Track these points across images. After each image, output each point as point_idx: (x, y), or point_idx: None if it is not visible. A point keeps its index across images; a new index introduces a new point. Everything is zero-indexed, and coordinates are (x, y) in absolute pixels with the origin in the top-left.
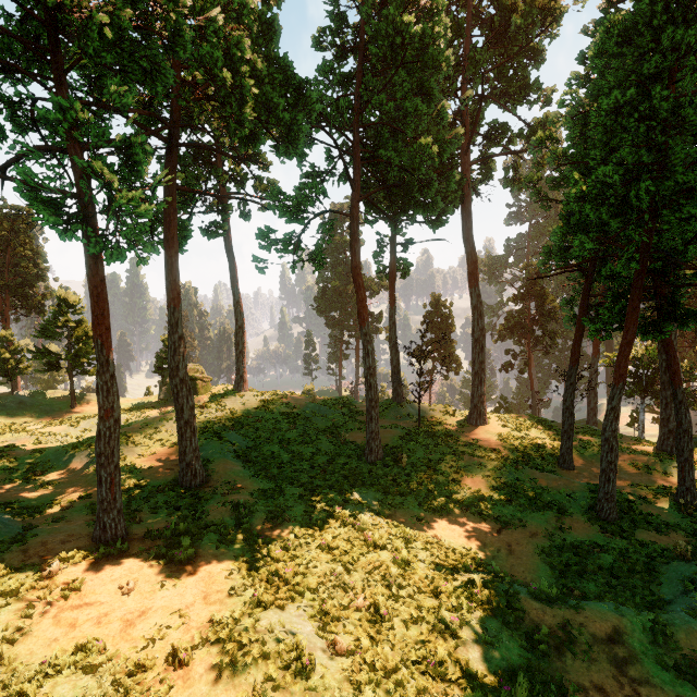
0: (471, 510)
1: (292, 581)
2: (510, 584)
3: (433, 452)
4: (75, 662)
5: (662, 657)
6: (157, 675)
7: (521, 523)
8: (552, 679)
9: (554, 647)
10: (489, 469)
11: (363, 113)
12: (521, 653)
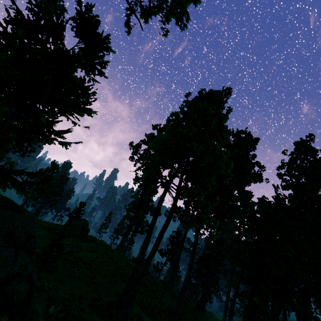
0: None
1: None
2: None
3: None
4: None
5: None
6: None
7: None
8: None
9: None
10: None
11: None
12: None
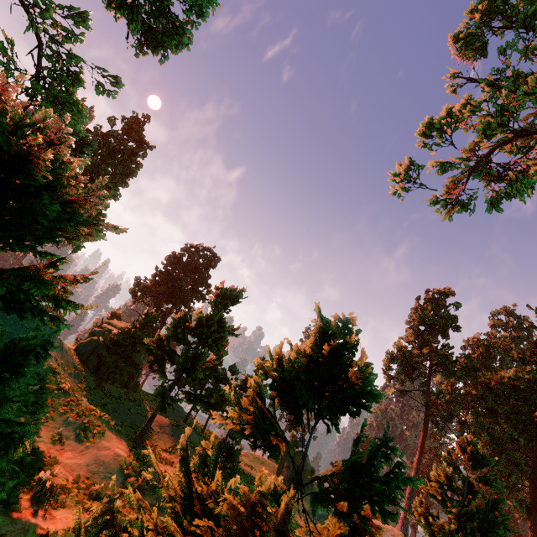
0: None
1: None
2: None
3: None
4: None
5: None
6: None
7: None
8: None
9: None
10: None
11: None
12: None
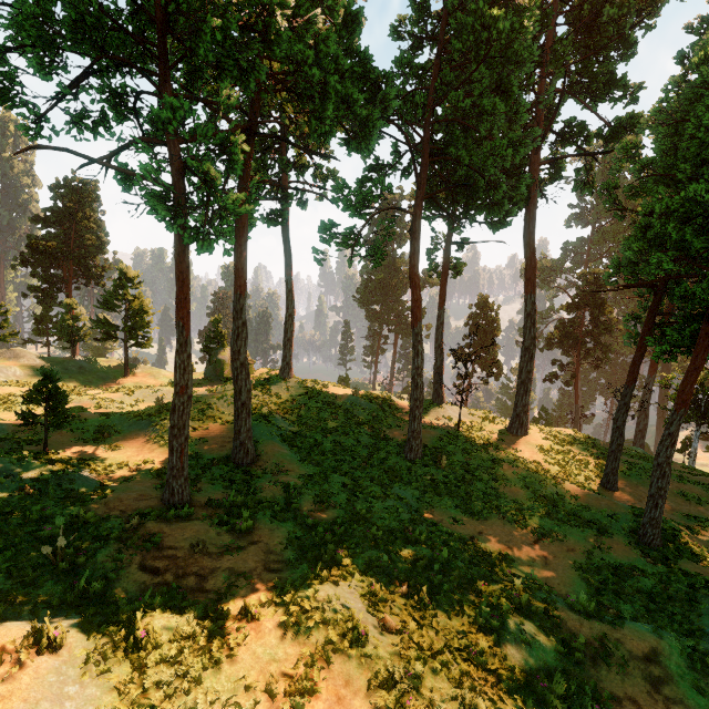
0: (508, 518)
1: (342, 561)
2: (547, 593)
3: (473, 457)
4: (164, 603)
5: (699, 682)
6: (233, 624)
7: (558, 537)
8: (586, 684)
9: (590, 657)
10: (529, 481)
11: None
12: (557, 657)
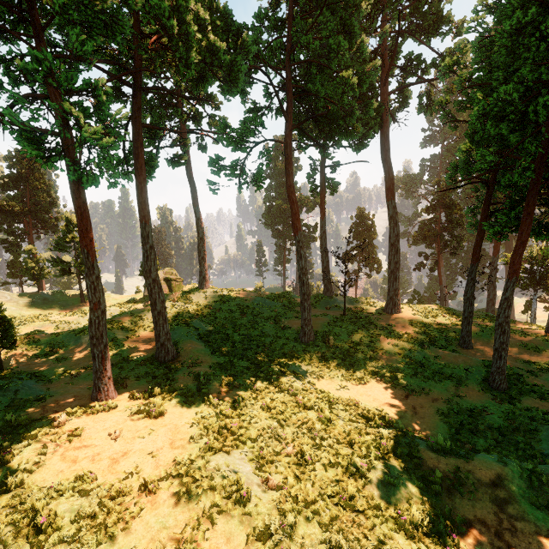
0: (384, 380)
1: (237, 432)
2: (412, 438)
3: (355, 335)
4: (74, 488)
5: (537, 499)
6: (132, 499)
7: (425, 391)
8: (442, 512)
9: (446, 488)
10: (400, 348)
11: (295, 54)
12: (417, 492)
